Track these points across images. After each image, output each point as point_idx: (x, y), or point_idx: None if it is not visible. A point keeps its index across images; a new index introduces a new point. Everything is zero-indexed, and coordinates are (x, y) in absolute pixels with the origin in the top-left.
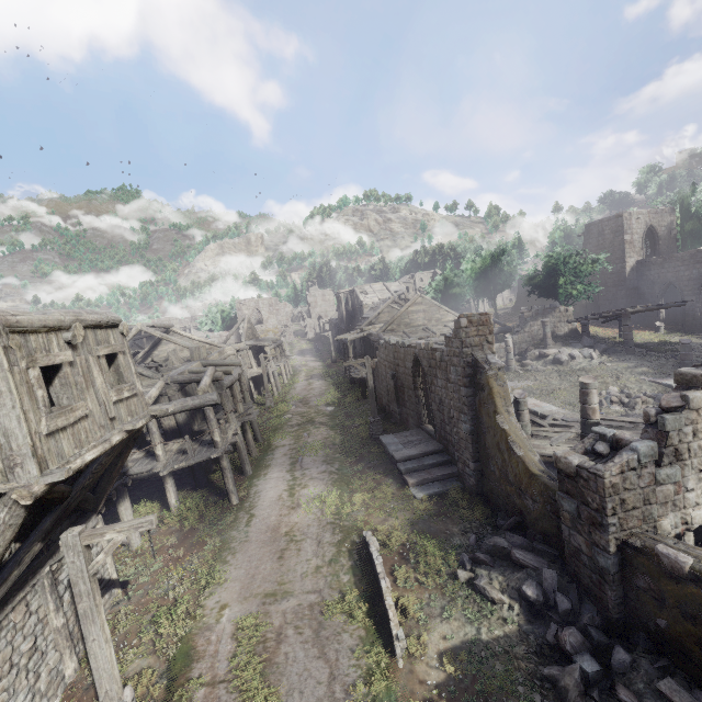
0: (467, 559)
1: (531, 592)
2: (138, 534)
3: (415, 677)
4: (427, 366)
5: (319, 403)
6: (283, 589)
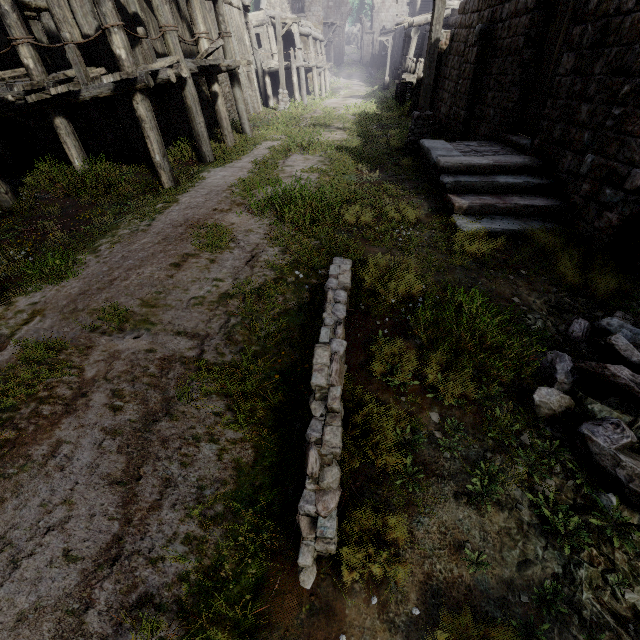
0: (567, 370)
1: None
2: (5, 190)
3: (333, 638)
4: None
5: (347, 113)
6: (142, 315)
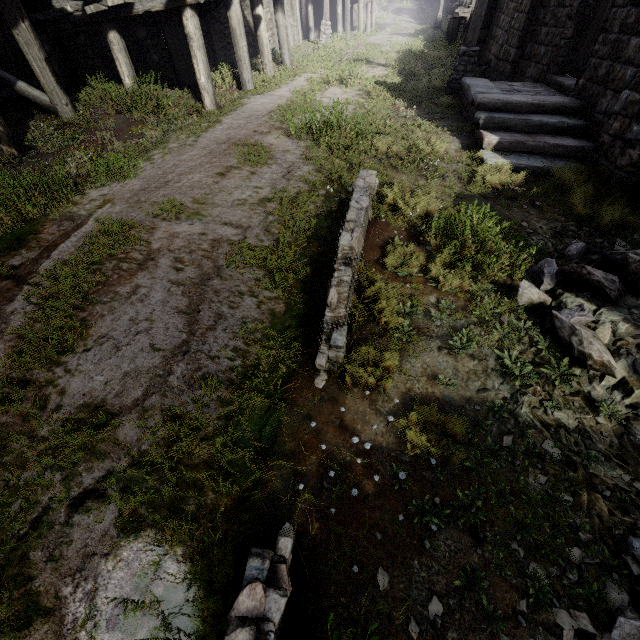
0: (553, 272)
1: None
2: (66, 102)
3: (335, 414)
4: None
5: (391, 50)
6: (195, 209)
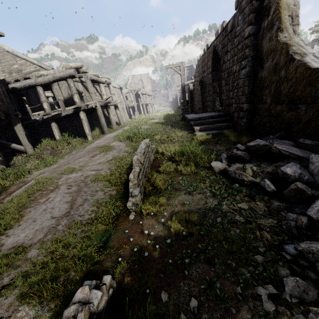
0: (225, 158)
1: (292, 171)
2: (31, 147)
3: (139, 227)
4: (221, 50)
5: (162, 115)
6: (79, 168)
